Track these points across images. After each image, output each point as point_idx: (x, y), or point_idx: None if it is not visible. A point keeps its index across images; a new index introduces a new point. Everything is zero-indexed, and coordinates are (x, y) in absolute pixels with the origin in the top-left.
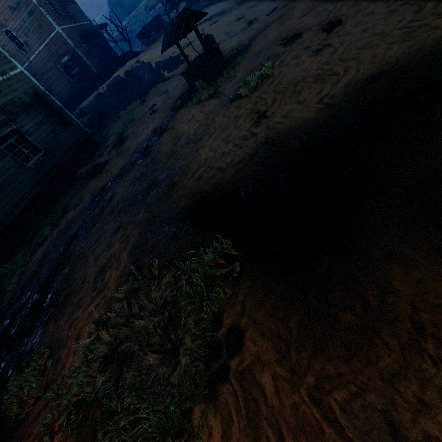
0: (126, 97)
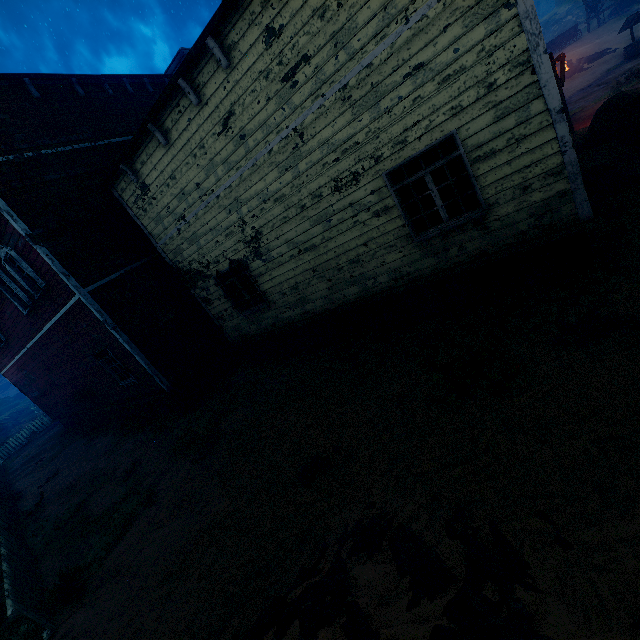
0: None
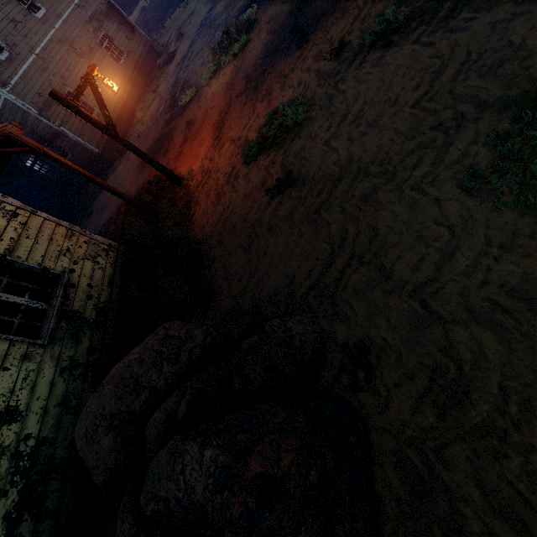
0: (169, 5)
